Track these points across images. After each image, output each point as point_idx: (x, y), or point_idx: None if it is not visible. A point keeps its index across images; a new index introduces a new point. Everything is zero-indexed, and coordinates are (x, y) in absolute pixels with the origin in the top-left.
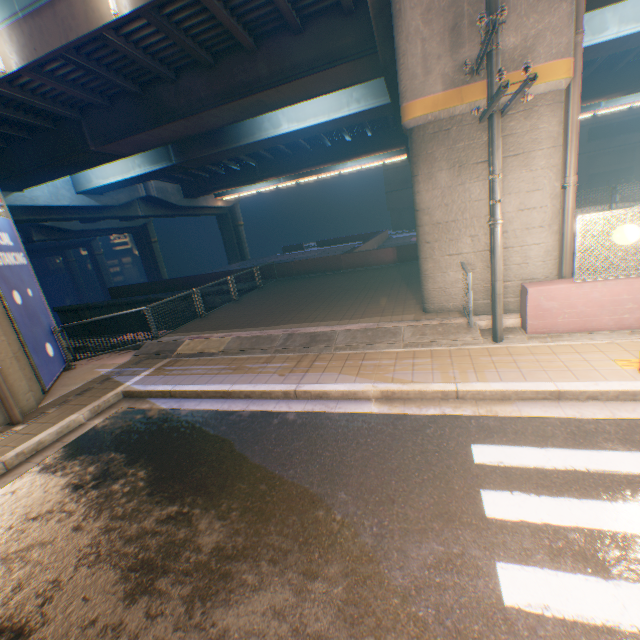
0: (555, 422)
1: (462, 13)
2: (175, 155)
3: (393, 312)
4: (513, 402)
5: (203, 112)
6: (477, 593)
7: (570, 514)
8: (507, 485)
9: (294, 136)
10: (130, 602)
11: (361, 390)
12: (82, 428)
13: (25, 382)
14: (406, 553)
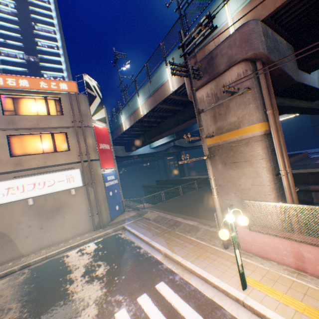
0: (192, 288)
1: (215, 111)
2: (175, 135)
3: (213, 218)
4: (193, 275)
5: (171, 129)
6: (114, 309)
7: (150, 310)
8: (151, 295)
9: None
10: (81, 276)
11: (160, 249)
12: (109, 234)
13: (106, 217)
14: (116, 295)
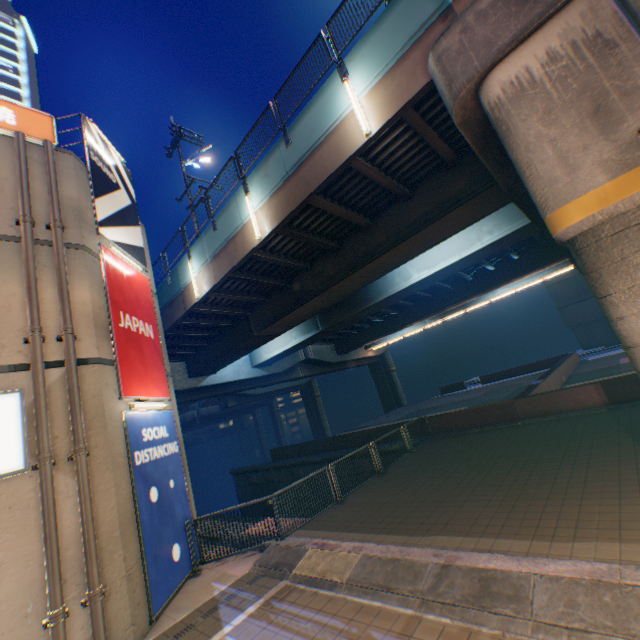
0: None
1: (602, 91)
2: (321, 323)
3: None
4: None
5: (332, 285)
6: None
7: None
8: None
9: (426, 281)
10: None
11: None
12: None
13: (129, 610)
14: None
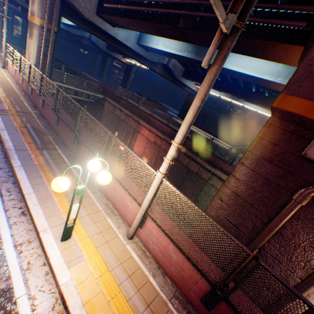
0: None
1: None
2: None
3: None
4: None
5: None
6: None
7: None
8: None
9: None
10: None
11: None
12: None
13: None
14: None
